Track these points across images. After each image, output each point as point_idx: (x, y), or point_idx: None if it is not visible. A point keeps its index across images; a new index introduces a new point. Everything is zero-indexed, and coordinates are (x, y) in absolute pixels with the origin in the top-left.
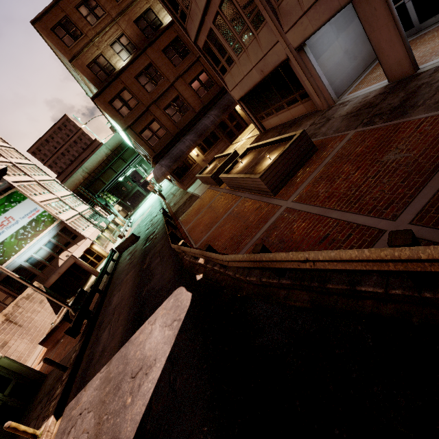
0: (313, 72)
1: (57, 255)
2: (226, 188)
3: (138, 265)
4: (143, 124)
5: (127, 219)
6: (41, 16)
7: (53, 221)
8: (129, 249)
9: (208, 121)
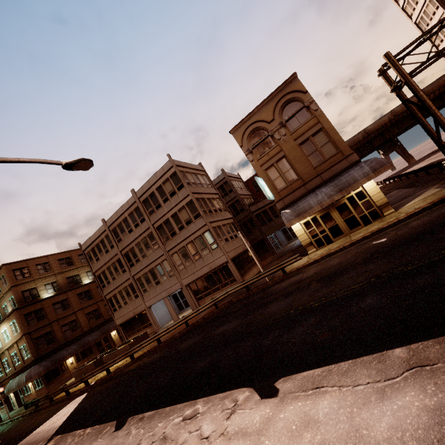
0: (153, 315)
1: None
2: None
3: None
4: (41, 333)
5: None
6: (12, 263)
7: None
8: None
9: (91, 337)
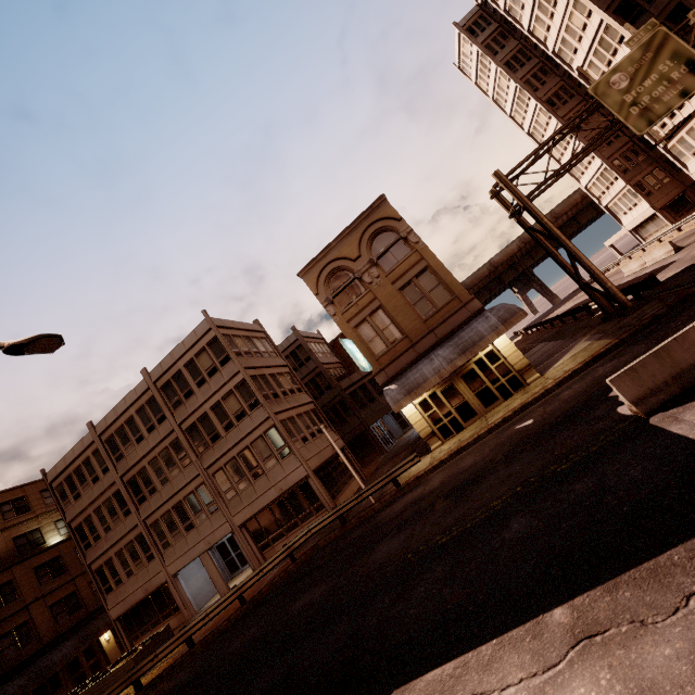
0: (182, 590)
1: None
2: None
3: None
4: None
5: None
6: None
7: None
8: None
9: (58, 654)
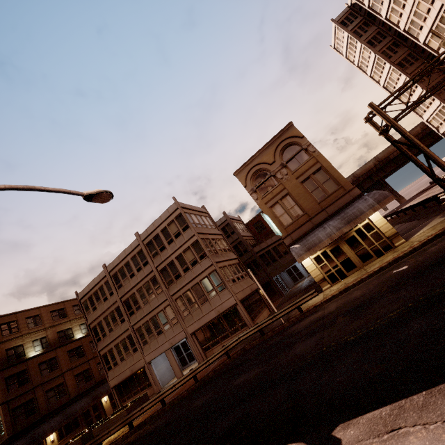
0: (154, 373)
1: None
2: None
3: None
4: (21, 401)
5: None
6: (0, 316)
7: None
8: None
9: (79, 405)
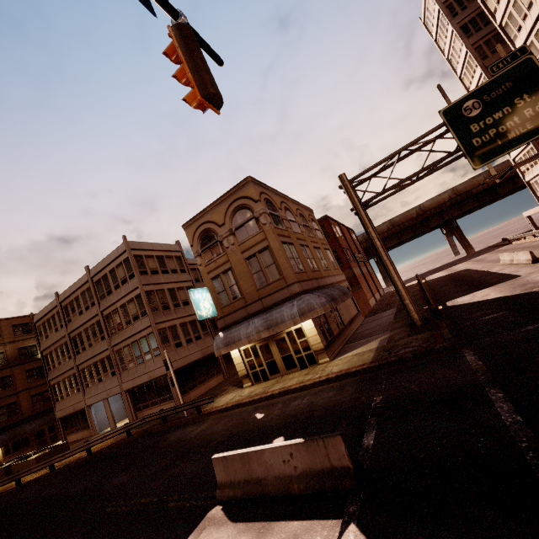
0: (92, 417)
1: None
2: None
3: None
4: None
5: None
6: None
7: None
8: None
9: (29, 426)
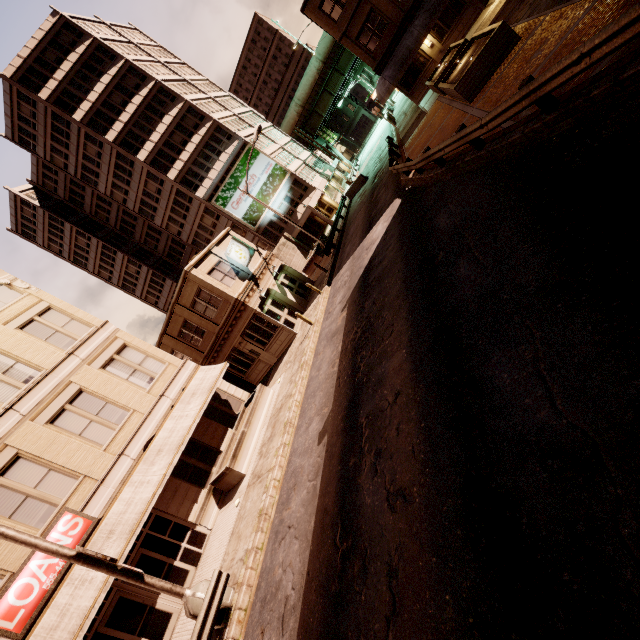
0: None
1: (295, 209)
2: (449, 98)
3: (367, 201)
4: (359, 23)
5: (354, 162)
6: None
7: (285, 174)
8: (358, 193)
9: None
